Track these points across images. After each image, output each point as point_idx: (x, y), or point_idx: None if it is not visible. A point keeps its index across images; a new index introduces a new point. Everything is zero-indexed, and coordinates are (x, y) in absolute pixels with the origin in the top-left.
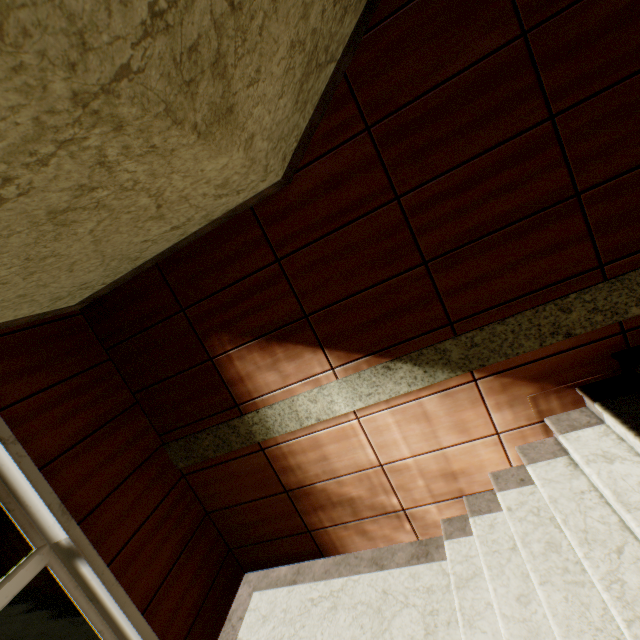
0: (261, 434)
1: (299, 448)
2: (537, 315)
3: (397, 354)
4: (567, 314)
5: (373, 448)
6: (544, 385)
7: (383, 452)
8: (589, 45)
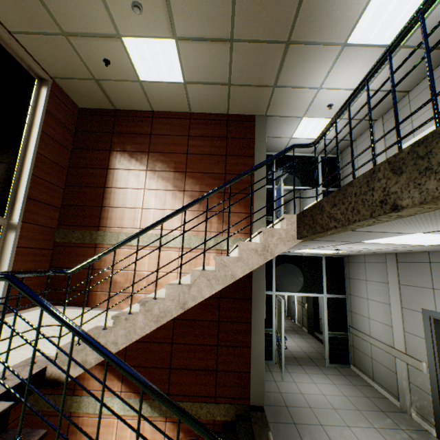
0: (75, 408)
1: (87, 422)
2: (193, 405)
3: (146, 397)
4: (201, 409)
5: (116, 436)
6: (186, 434)
7: (119, 439)
8: (231, 333)
